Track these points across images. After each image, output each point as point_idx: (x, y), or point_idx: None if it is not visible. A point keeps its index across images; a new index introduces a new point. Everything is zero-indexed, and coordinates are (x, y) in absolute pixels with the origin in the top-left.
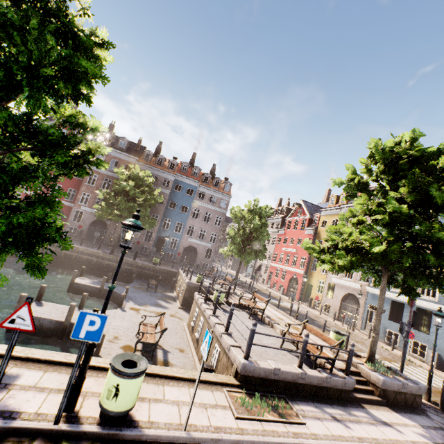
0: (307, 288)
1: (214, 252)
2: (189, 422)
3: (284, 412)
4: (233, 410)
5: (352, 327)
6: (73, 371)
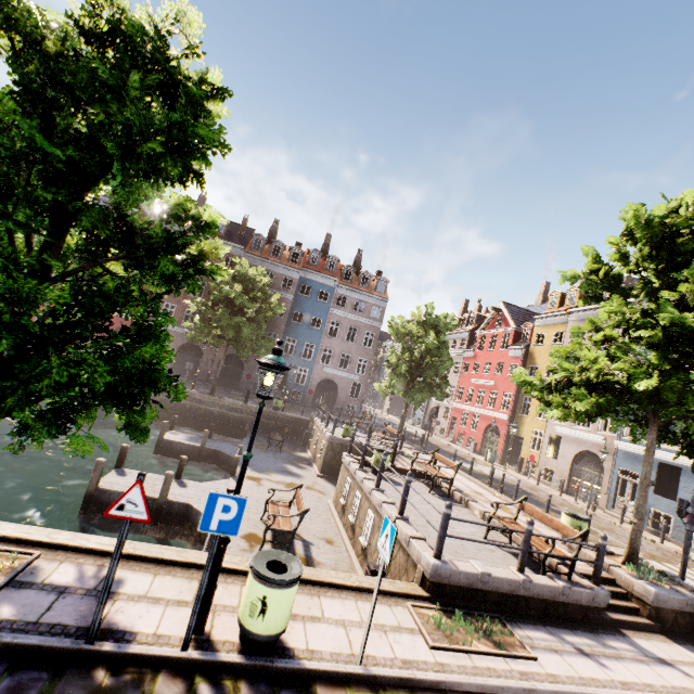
0: (514, 442)
1: (363, 388)
2: (365, 652)
3: (502, 640)
4: (425, 635)
5: (591, 505)
6: (204, 577)
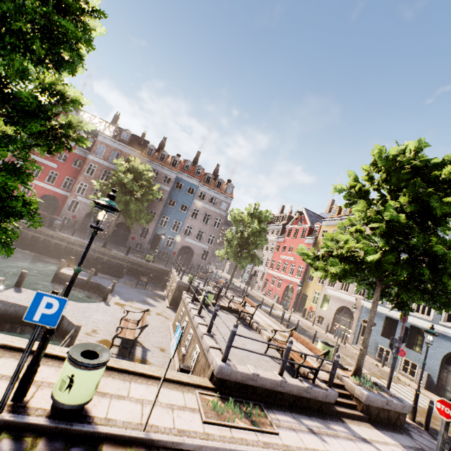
0: (302, 298)
1: (210, 254)
2: (151, 423)
3: (258, 420)
4: (202, 413)
5: (343, 341)
6: (23, 356)
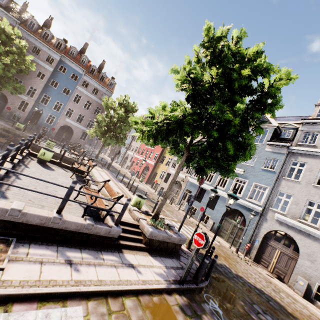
0: (154, 175)
1: (89, 136)
2: None
3: None
4: None
5: (171, 202)
6: None
